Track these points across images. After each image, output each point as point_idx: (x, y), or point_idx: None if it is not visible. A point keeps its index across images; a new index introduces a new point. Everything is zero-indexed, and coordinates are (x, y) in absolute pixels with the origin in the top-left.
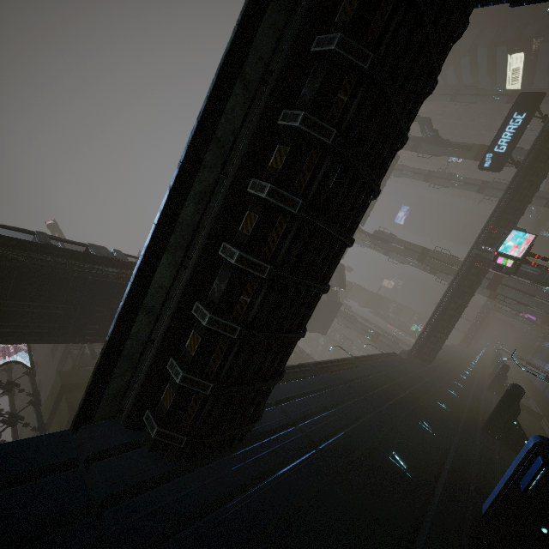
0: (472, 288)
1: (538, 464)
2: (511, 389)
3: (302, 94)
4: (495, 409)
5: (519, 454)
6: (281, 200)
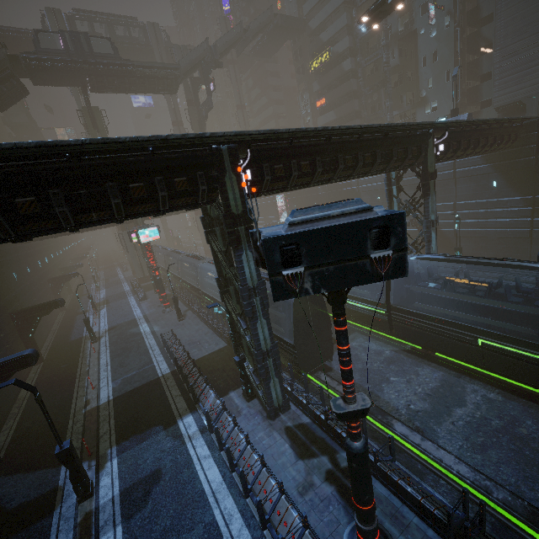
0: (109, 225)
1: (11, 382)
2: (58, 301)
3: (79, 193)
4: (34, 307)
5: (15, 354)
6: (1, 228)
